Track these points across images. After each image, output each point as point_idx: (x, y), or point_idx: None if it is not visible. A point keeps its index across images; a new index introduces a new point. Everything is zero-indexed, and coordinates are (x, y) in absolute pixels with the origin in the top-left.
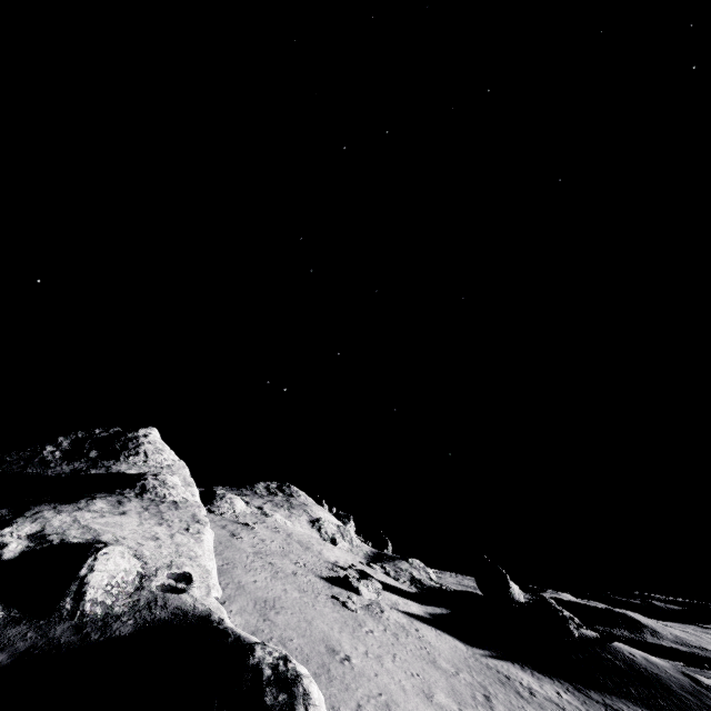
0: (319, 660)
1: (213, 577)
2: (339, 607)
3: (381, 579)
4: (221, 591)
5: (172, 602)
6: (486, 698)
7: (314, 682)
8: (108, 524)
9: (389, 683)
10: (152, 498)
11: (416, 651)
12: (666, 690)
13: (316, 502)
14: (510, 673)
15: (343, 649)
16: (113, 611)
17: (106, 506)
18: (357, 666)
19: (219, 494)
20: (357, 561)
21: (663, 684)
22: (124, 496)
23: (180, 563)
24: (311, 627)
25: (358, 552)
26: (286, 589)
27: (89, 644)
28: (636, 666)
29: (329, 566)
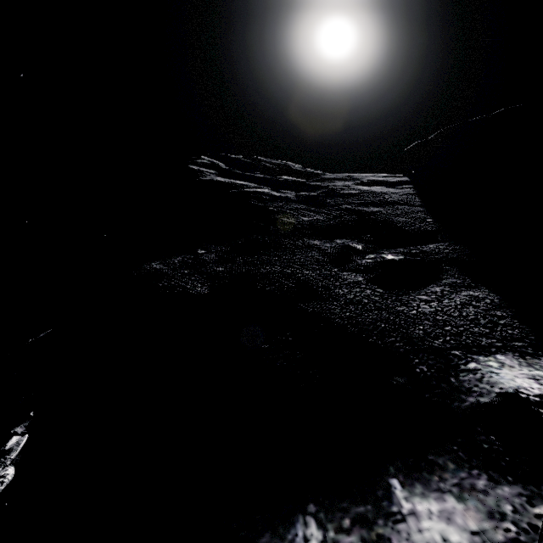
0: None
1: None
2: None
3: None
4: None
5: None
6: None
7: None
8: None
9: None
10: None
11: None
12: None
13: None
14: None
15: None
16: None
17: None
18: None
19: None
20: None
21: None
22: None
23: None
24: None
25: None
26: None
27: None
28: None
29: None
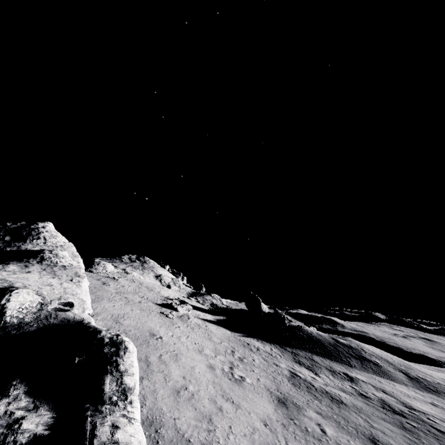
0: (144, 338)
1: (87, 304)
2: (163, 317)
3: (194, 304)
4: (92, 310)
5: (61, 316)
6: (232, 351)
7: (131, 343)
8: (18, 278)
9: (180, 347)
10: (48, 264)
11: (201, 334)
12: (321, 345)
13: (160, 266)
14: (250, 342)
15: (159, 334)
16: (24, 321)
17: (16, 268)
18: (165, 340)
19: (96, 262)
20: (181, 296)
21: (321, 343)
22: (29, 262)
23: (66, 297)
24: (143, 325)
25: (183, 292)
26: (132, 309)
27: (10, 335)
28: (312, 336)
29: (163, 298)
